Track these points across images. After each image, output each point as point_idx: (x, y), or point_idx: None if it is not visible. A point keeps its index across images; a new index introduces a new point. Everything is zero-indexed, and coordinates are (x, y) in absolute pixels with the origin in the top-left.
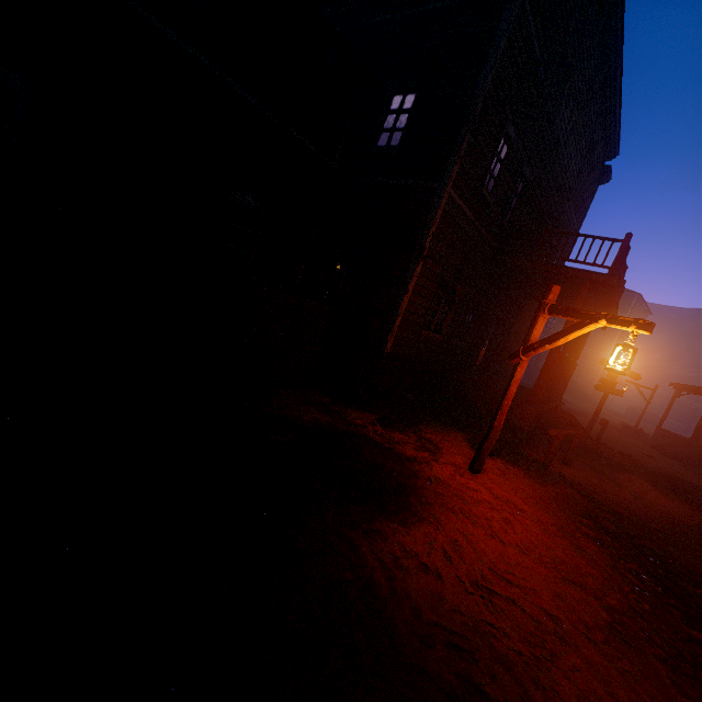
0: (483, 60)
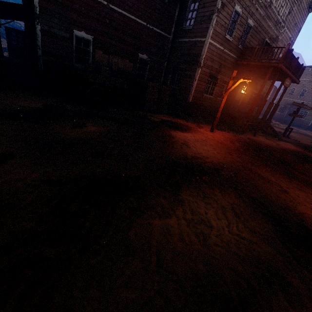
0: None
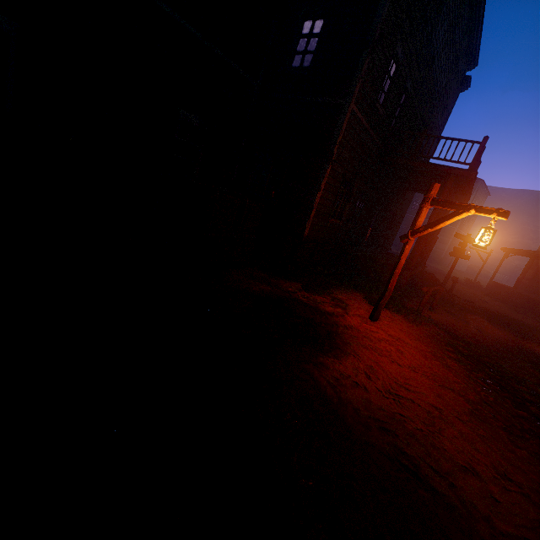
0: None
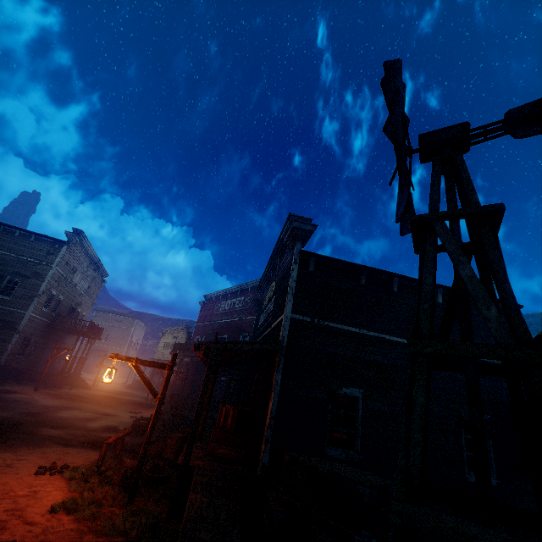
0: (43, 281)
